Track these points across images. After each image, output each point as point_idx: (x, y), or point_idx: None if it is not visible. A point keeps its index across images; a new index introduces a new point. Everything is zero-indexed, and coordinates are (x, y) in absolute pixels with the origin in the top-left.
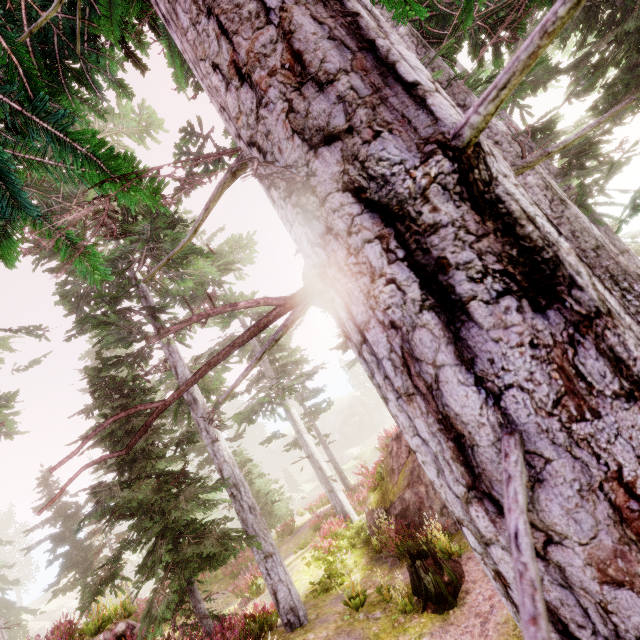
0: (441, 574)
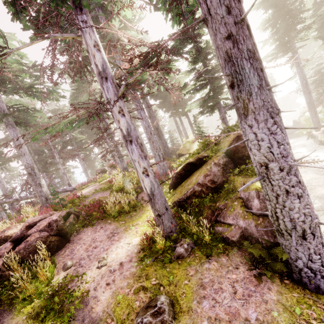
0: None
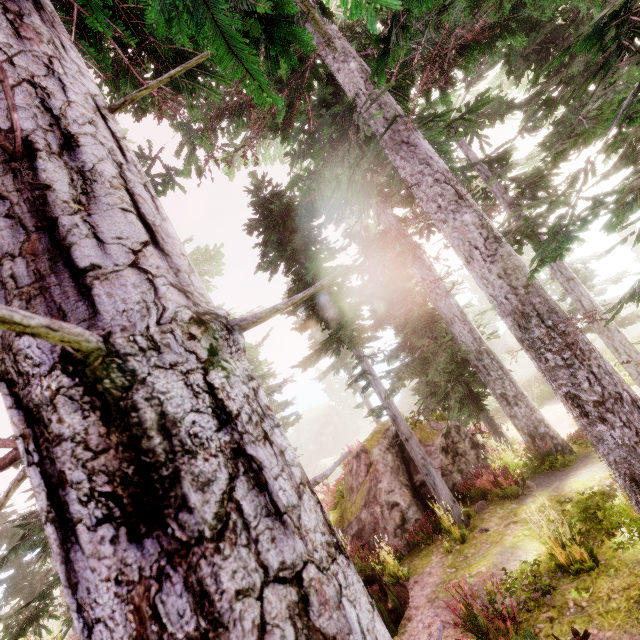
0: (385, 601)
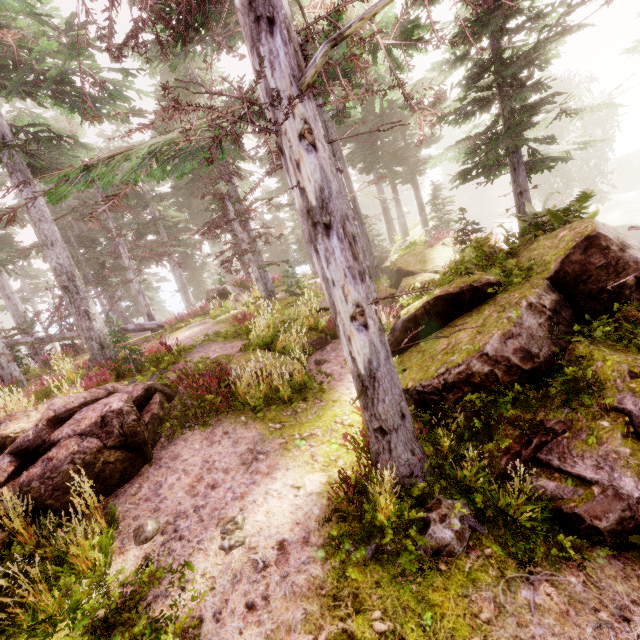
0: None
